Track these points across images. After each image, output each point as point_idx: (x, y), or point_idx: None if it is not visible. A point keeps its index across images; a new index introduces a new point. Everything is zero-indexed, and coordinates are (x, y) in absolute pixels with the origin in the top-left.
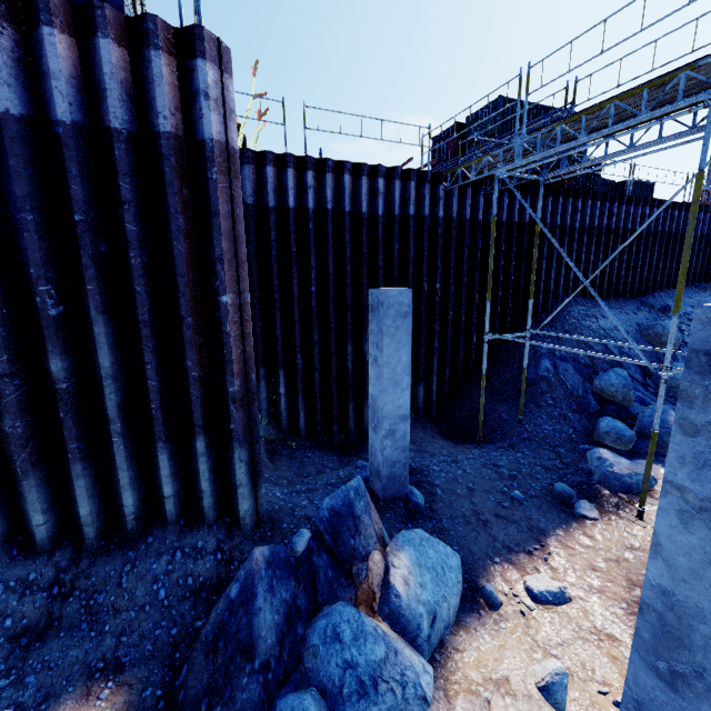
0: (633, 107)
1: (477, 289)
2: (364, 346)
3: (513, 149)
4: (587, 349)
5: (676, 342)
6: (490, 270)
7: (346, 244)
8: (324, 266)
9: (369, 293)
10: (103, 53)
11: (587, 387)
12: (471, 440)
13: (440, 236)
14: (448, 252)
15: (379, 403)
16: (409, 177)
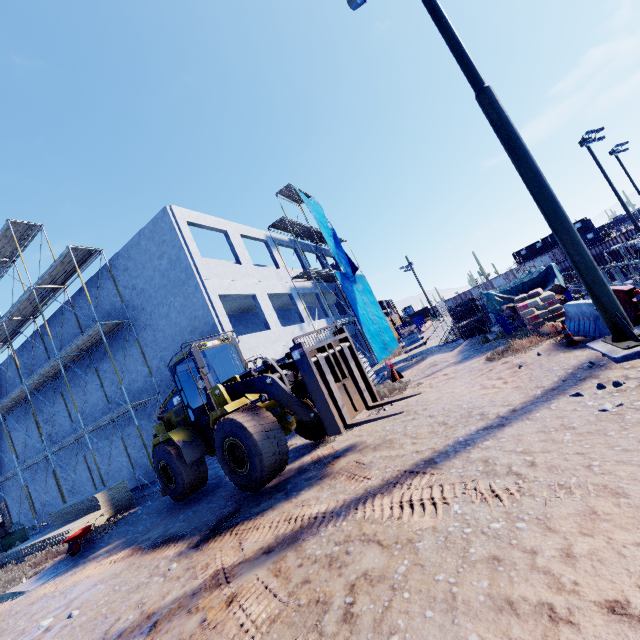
0: None
1: None
2: None
3: None
4: None
5: None
6: None
7: None
8: None
9: None
10: (613, 241)
11: None
12: None
13: None
14: None
15: None
16: None
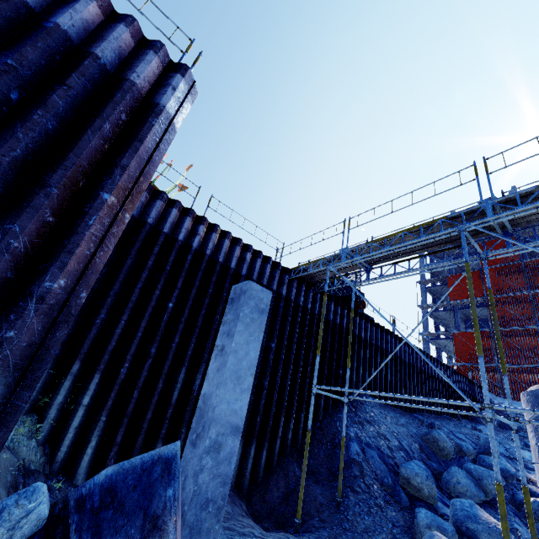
0: (410, 244)
1: (302, 360)
2: (197, 377)
3: (340, 255)
4: (386, 441)
5: (450, 449)
6: (321, 329)
7: (211, 282)
8: (188, 291)
9: (232, 289)
10: (119, 30)
11: (393, 478)
12: (285, 529)
13: (281, 307)
14: (284, 322)
15: (212, 401)
16: (267, 261)
